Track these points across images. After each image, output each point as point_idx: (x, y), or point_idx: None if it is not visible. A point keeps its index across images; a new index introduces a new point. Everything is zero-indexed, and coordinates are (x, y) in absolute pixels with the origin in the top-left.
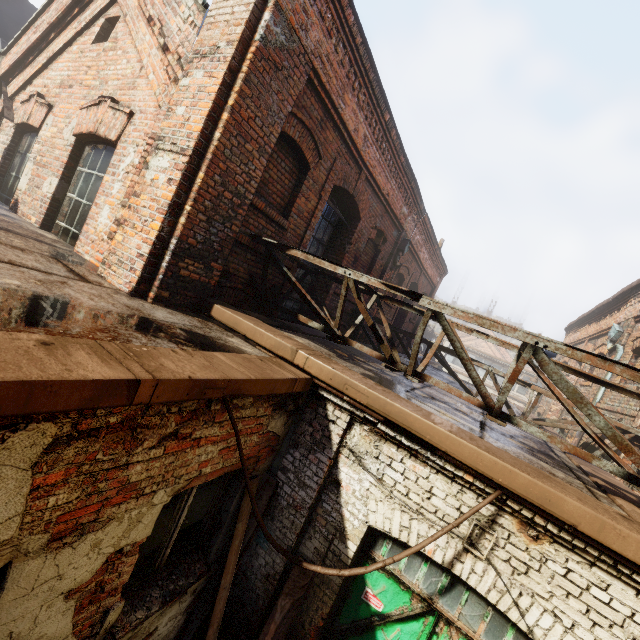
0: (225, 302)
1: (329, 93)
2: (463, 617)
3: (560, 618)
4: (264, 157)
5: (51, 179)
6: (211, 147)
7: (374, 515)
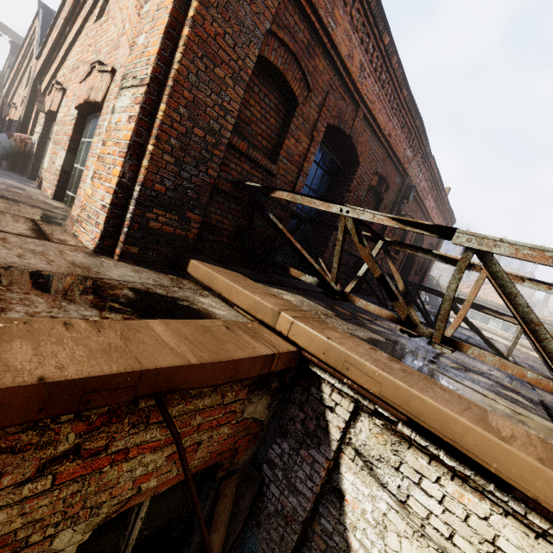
0: (209, 258)
1: (315, 7)
2: None
3: None
4: (240, 86)
5: (61, 153)
6: (172, 72)
7: None
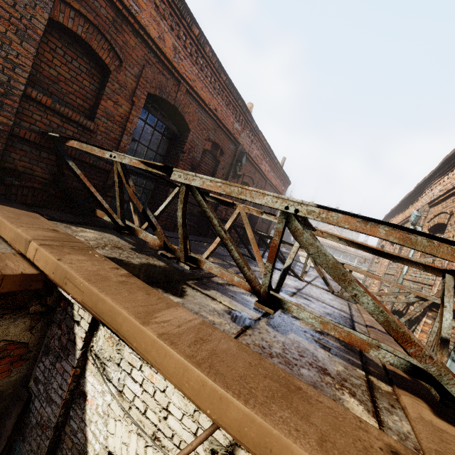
0: (19, 202)
1: None
2: None
3: None
4: (30, 43)
5: None
6: None
7: (112, 438)
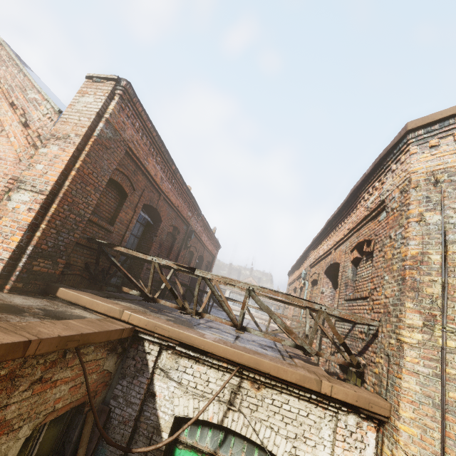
0: (66, 285)
1: (139, 158)
2: (233, 455)
3: (273, 428)
4: (98, 193)
5: None
6: (63, 190)
7: (178, 407)
